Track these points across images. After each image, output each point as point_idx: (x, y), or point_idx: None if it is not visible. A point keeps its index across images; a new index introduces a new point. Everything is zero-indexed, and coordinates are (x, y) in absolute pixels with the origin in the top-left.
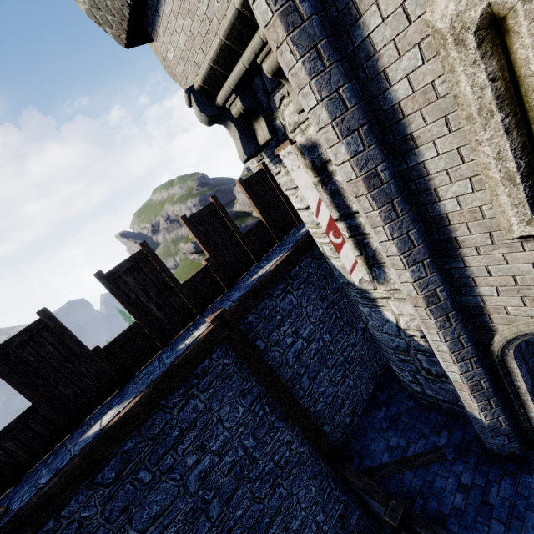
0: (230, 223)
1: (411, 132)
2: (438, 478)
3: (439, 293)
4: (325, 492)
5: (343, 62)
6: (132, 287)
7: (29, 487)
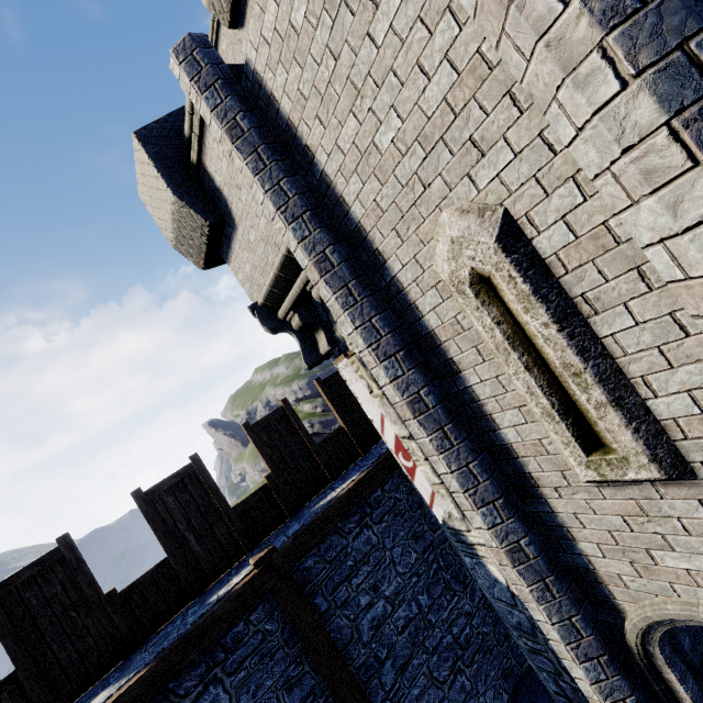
0: (302, 430)
1: (452, 357)
2: None
3: (525, 547)
4: None
5: (376, 295)
6: (171, 510)
7: None
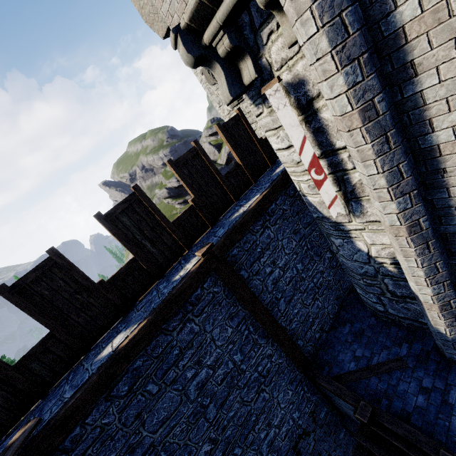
0: (211, 166)
1: (413, 59)
2: (401, 382)
3: (422, 223)
4: (300, 394)
5: None
6: (128, 226)
7: (56, 401)
